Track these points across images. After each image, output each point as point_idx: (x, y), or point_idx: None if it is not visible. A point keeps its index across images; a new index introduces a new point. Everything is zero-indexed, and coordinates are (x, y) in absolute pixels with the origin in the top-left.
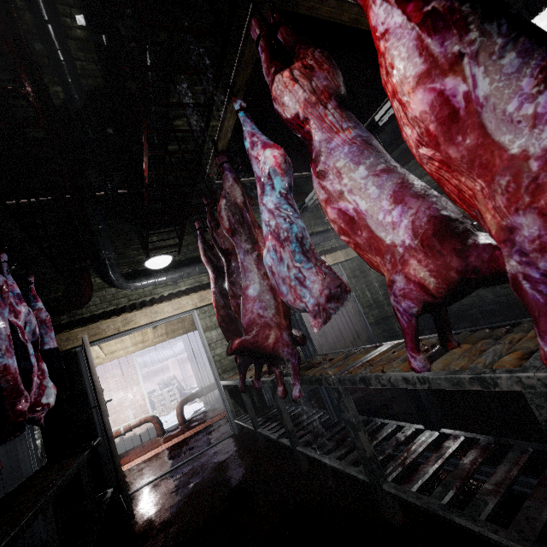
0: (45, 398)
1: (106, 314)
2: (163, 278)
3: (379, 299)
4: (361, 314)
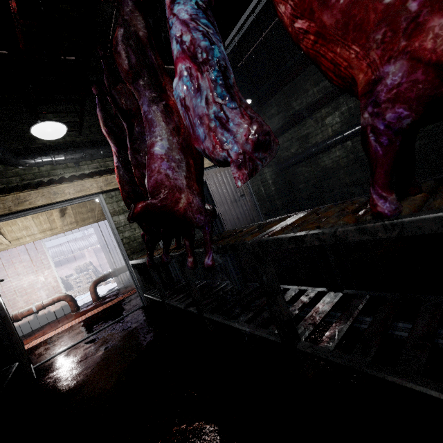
0: None
1: None
2: (61, 157)
3: (272, 194)
4: (256, 206)
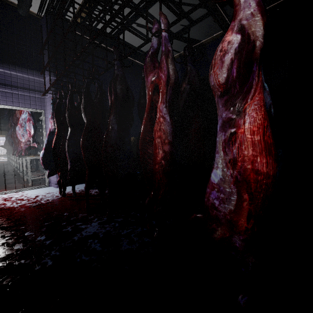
0: None
1: None
2: None
3: None
4: None
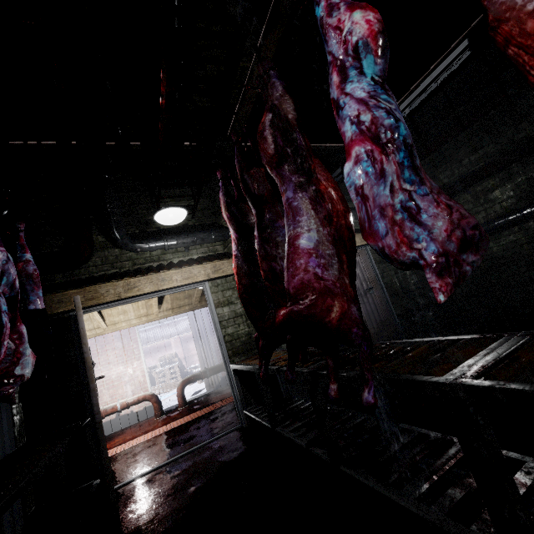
0: (20, 368)
1: (106, 277)
2: (174, 241)
3: (410, 288)
4: (388, 303)
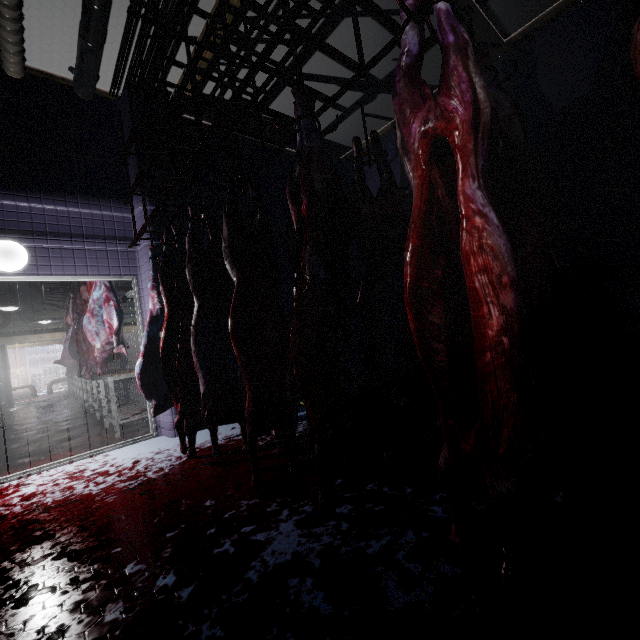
0: None
1: (16, 334)
2: (50, 322)
3: None
4: None
